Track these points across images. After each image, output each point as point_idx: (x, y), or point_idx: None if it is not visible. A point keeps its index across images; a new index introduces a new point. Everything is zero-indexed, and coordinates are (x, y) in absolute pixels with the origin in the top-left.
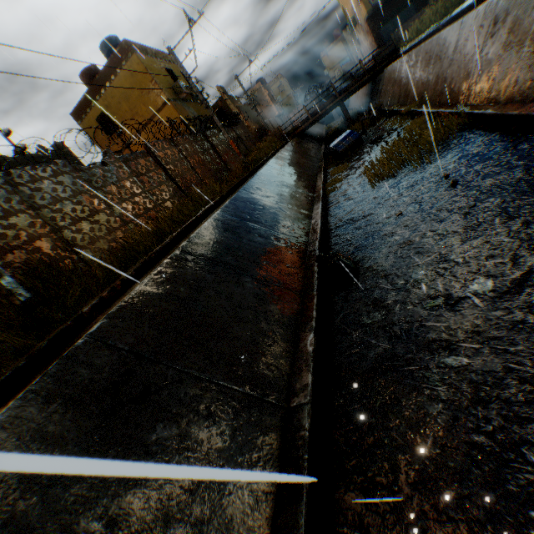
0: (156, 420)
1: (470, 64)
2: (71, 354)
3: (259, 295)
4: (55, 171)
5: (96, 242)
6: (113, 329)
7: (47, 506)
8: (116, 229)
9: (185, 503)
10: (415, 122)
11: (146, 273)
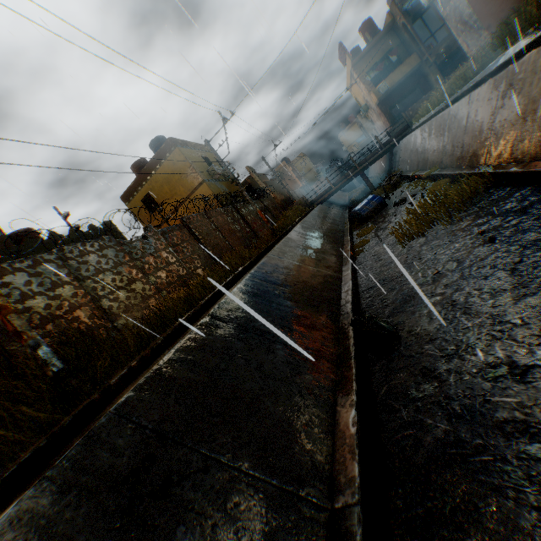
0: (177, 520)
1: (484, 130)
2: (93, 432)
3: (291, 364)
4: (101, 246)
5: (130, 310)
6: (138, 403)
7: None
8: (150, 297)
9: None
10: (437, 184)
11: (175, 340)
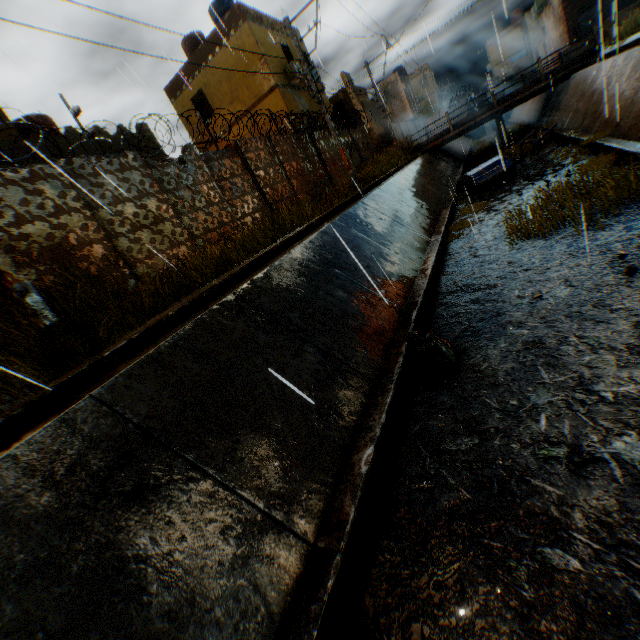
0: (144, 527)
1: None
2: (69, 416)
3: (319, 374)
4: (122, 165)
5: (154, 256)
6: (126, 390)
7: None
8: (180, 244)
9: None
10: (595, 160)
11: (191, 315)
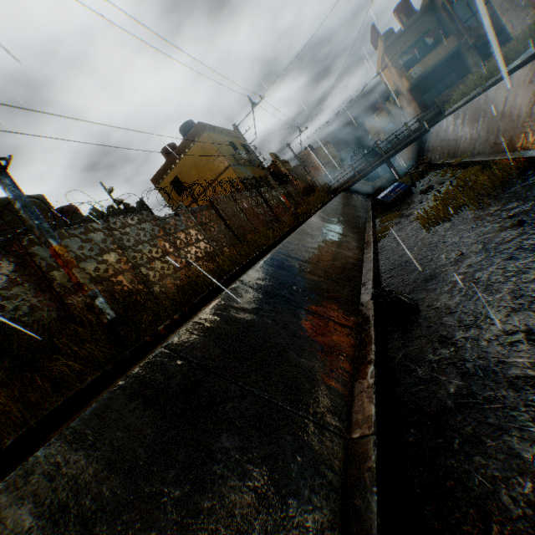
0: (220, 429)
1: (522, 115)
2: (150, 360)
3: (314, 327)
4: (139, 219)
5: (164, 279)
6: (183, 343)
7: (126, 490)
8: (181, 269)
9: (249, 515)
10: (467, 171)
11: (209, 302)
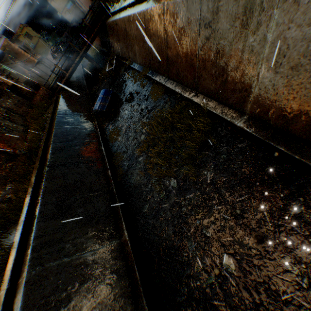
0: None
1: (191, 56)
2: None
3: None
4: None
5: None
6: None
7: None
8: None
9: None
10: (155, 90)
11: None
